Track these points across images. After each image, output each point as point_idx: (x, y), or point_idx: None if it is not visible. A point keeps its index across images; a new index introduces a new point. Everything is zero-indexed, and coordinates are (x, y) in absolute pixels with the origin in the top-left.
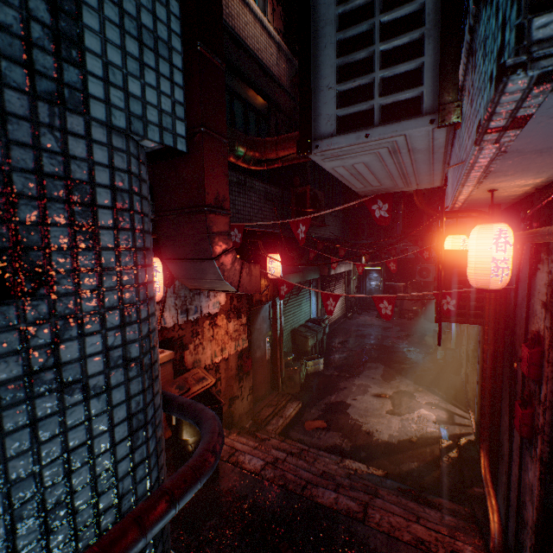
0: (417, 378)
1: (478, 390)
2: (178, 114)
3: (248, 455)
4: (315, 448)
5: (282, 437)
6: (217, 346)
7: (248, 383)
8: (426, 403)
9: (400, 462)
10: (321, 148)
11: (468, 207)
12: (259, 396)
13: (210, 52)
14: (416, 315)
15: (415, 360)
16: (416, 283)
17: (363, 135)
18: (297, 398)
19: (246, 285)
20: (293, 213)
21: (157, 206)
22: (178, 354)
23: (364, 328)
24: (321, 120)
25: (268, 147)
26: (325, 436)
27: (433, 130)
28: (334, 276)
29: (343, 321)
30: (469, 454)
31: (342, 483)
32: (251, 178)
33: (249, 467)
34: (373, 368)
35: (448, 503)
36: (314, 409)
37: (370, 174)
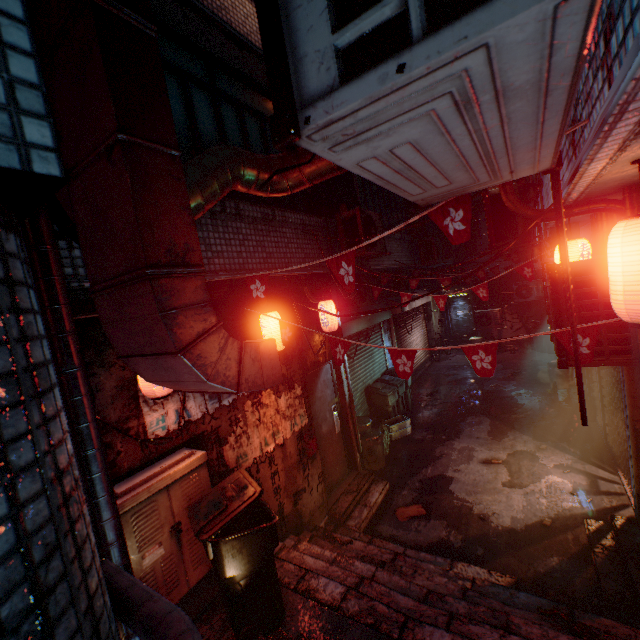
0: (537, 432)
1: (631, 450)
2: (26, 105)
3: (322, 578)
4: (414, 549)
5: (368, 536)
6: (266, 432)
7: (315, 469)
8: (555, 465)
9: (533, 559)
10: (316, 120)
11: (588, 198)
12: (333, 481)
13: (117, 4)
14: (520, 346)
15: (529, 407)
16: (514, 306)
17: (392, 69)
18: (383, 476)
19: (254, 377)
20: (343, 246)
21: (91, 277)
22: (214, 452)
23: (456, 371)
24: (308, 66)
25: (287, 164)
26: (425, 528)
27: (556, 11)
28: (410, 312)
29: (429, 366)
30: (633, 542)
31: (457, 608)
32: (280, 210)
33: (324, 597)
34: (476, 424)
35: (616, 626)
36: (406, 490)
37: (428, 166)
